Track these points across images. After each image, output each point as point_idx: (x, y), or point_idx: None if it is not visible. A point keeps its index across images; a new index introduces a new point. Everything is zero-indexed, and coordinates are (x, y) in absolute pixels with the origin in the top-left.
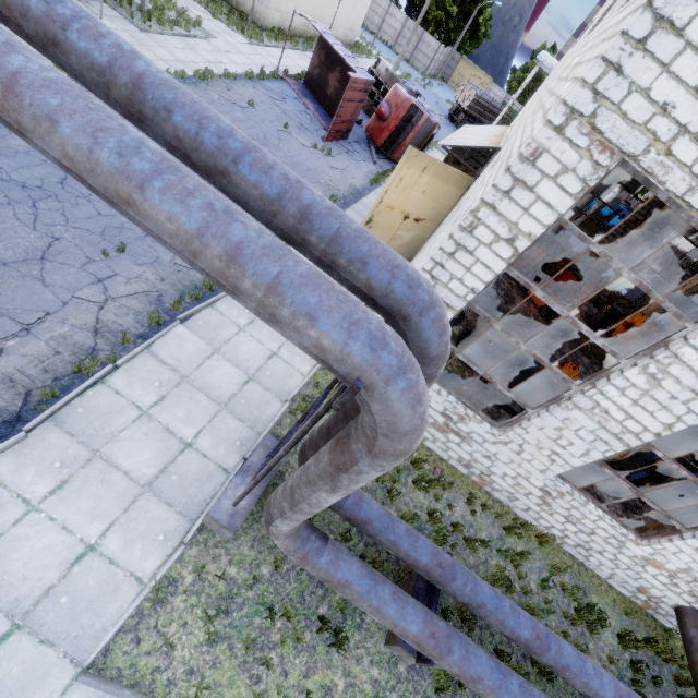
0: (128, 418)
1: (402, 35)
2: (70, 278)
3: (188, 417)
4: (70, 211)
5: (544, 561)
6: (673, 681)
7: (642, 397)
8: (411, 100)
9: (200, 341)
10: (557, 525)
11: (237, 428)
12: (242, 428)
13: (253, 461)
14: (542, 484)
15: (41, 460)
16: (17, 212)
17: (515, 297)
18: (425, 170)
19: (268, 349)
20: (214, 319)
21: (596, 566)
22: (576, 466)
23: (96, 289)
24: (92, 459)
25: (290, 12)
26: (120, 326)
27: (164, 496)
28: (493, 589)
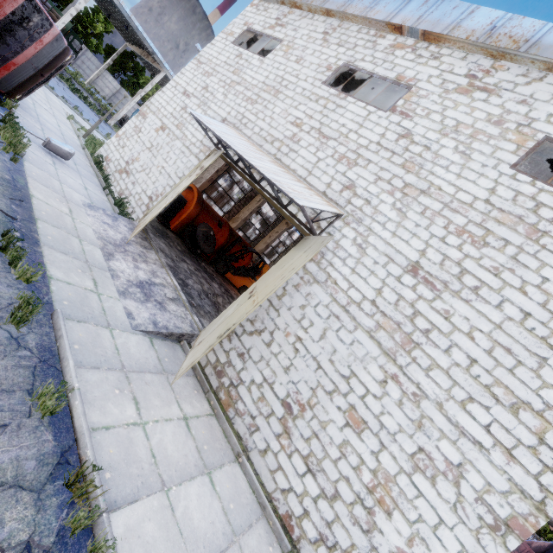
0: None
1: None
2: None
3: None
4: None
5: None
6: None
7: None
8: None
9: None
10: None
11: None
12: None
13: None
14: None
15: None
16: None
17: (227, 287)
18: (307, 249)
19: None
20: None
21: None
22: None
23: None
24: None
25: None
26: None
27: None
28: None
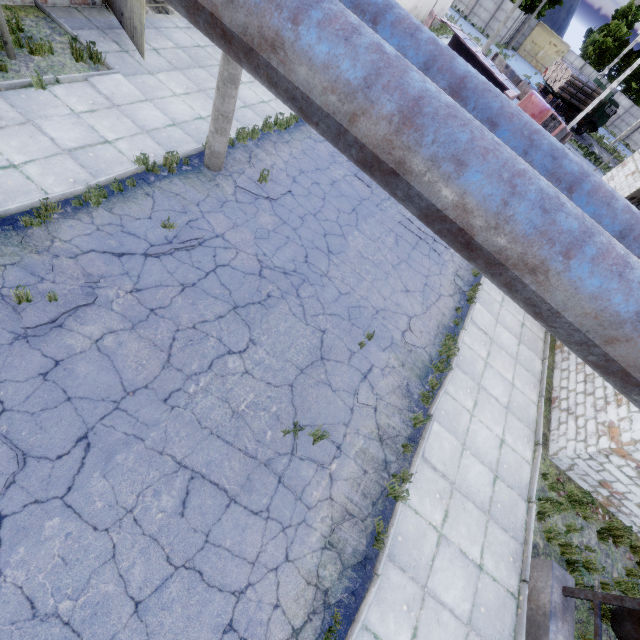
0: (431, 542)
1: (480, 3)
2: (345, 378)
3: (469, 532)
4: (321, 294)
5: None
6: None
7: None
8: (551, 111)
9: (451, 438)
10: None
11: (504, 540)
12: (508, 539)
13: (555, 600)
14: None
15: (393, 604)
16: (290, 305)
17: None
18: None
19: (496, 436)
20: (450, 405)
21: None
22: None
23: (366, 388)
24: (424, 597)
25: (400, 3)
26: (393, 429)
27: (482, 634)
28: None
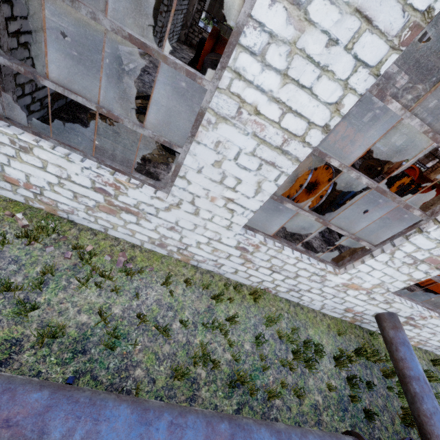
0: None
1: None
2: None
3: None
4: None
5: (260, 315)
6: (382, 376)
7: (291, 60)
8: None
9: None
10: (266, 278)
11: None
12: None
13: None
14: (235, 242)
15: None
16: None
17: None
18: None
19: None
20: None
21: (309, 303)
22: (256, 209)
23: None
24: None
25: None
26: None
27: None
28: (140, 409)
